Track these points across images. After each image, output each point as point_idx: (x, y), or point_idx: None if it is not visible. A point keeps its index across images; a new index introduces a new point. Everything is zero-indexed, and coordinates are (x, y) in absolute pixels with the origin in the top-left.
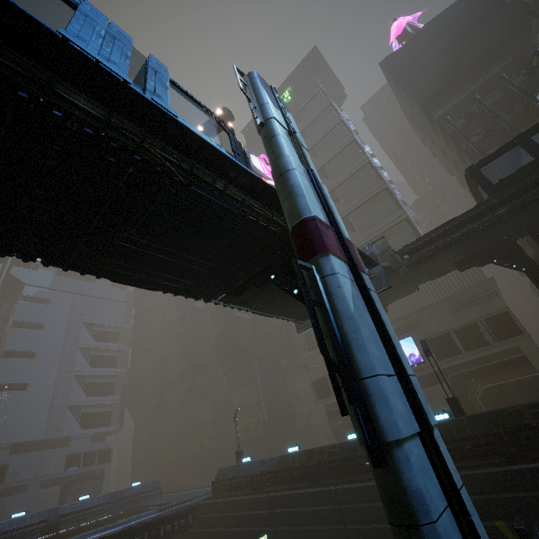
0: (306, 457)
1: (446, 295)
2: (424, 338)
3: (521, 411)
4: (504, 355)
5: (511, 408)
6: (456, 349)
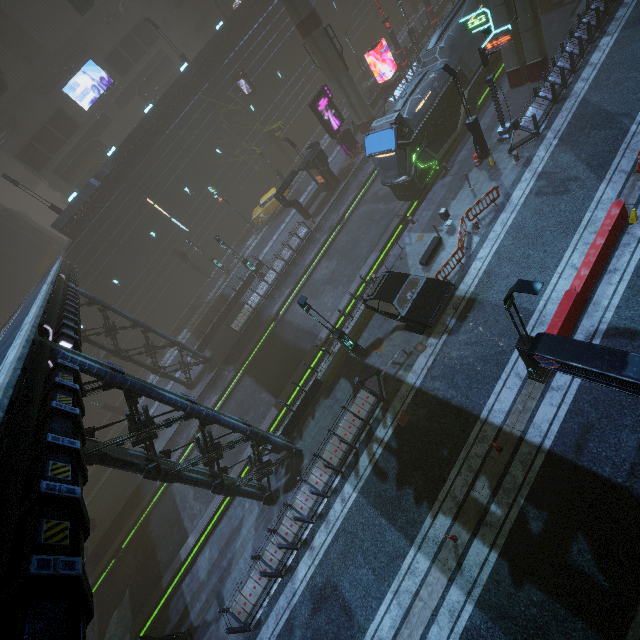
0: (133, 138)
1: (96, 6)
2: (102, 58)
3: (214, 40)
4: (158, 59)
5: (210, 41)
6: (129, 64)
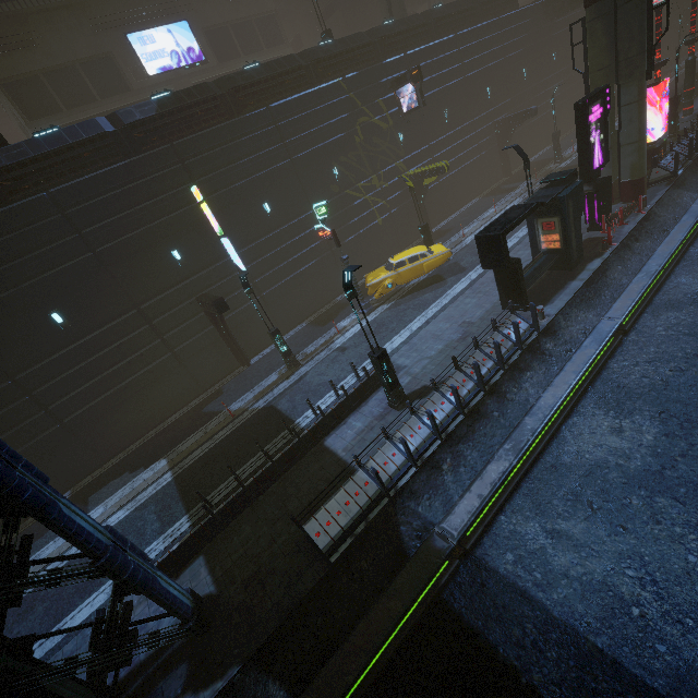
0: (211, 89)
1: None
2: (202, 28)
3: (381, 29)
4: None
5: (376, 28)
6: (235, 52)
